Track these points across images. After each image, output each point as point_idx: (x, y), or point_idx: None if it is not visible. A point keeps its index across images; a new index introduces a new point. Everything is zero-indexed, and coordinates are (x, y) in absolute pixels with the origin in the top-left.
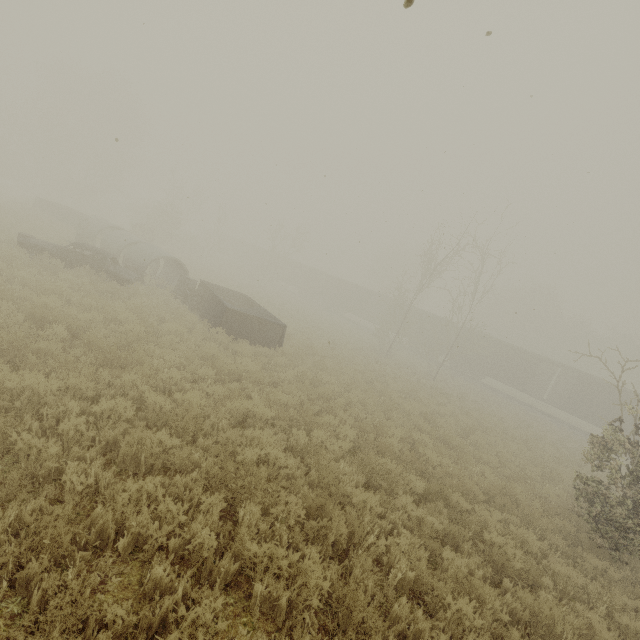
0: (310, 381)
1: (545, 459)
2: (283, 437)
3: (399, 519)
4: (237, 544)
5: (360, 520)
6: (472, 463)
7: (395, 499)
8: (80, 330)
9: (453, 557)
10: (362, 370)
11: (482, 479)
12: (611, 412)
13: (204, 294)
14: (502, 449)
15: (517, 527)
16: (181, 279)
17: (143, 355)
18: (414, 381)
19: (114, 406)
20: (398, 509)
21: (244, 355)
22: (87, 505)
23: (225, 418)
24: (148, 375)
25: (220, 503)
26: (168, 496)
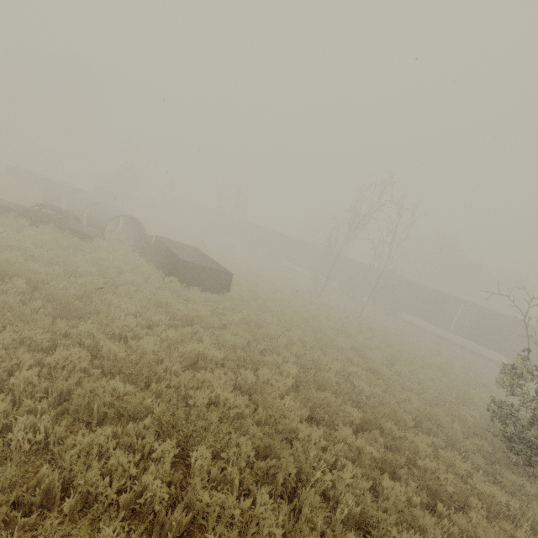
0: (255, 322)
1: (457, 383)
2: (232, 377)
3: (341, 450)
4: (189, 493)
5: (307, 457)
6: (399, 391)
7: (336, 432)
8: (41, 283)
9: (392, 486)
10: (299, 311)
11: (409, 406)
12: (506, 339)
13: (159, 247)
14: (422, 376)
15: (444, 451)
16: (138, 235)
17: (100, 305)
18: (343, 318)
19: (68, 356)
20: (339, 441)
21: (195, 301)
22: (36, 461)
23: (178, 361)
24: (104, 324)
25: (172, 449)
26: (120, 445)
